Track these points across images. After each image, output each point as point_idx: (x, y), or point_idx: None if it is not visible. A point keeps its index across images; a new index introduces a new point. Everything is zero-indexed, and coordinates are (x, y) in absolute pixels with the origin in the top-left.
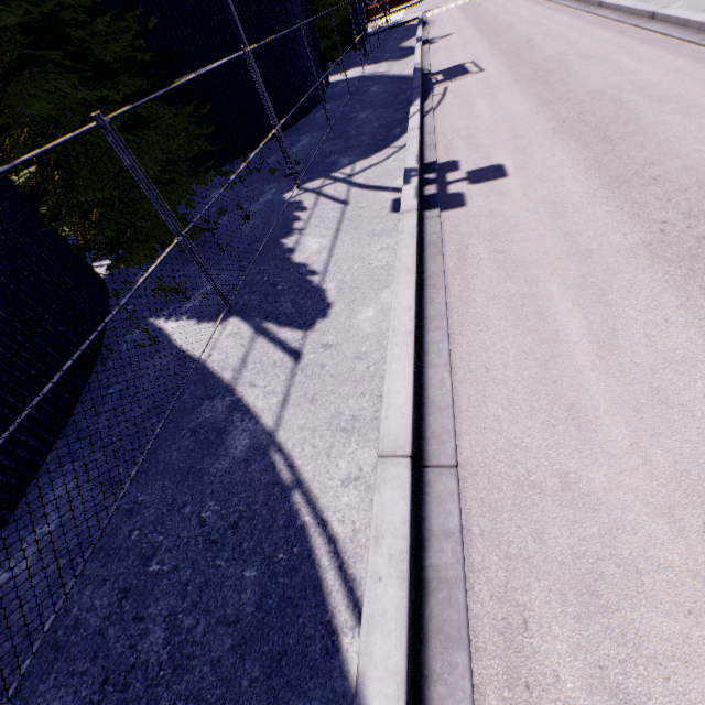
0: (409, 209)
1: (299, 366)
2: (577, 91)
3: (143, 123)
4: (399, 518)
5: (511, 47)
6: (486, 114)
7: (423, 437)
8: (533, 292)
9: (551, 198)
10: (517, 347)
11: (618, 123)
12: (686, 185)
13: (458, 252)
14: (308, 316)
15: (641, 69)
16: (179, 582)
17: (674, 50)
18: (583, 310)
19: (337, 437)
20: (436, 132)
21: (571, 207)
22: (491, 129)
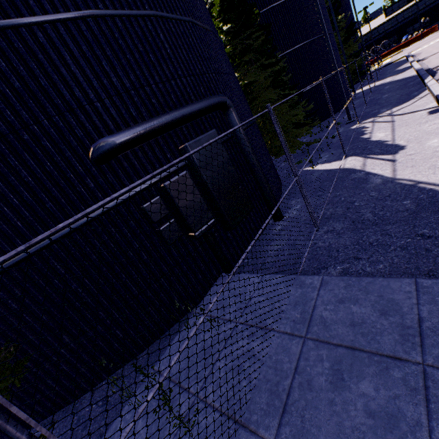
0: None
1: (395, 162)
2: None
3: (290, 107)
4: None
5: None
6: None
7: None
8: None
9: None
10: None
11: None
12: None
13: None
14: (392, 151)
15: None
16: (370, 206)
17: None
18: None
19: (436, 170)
20: None
21: None
22: None
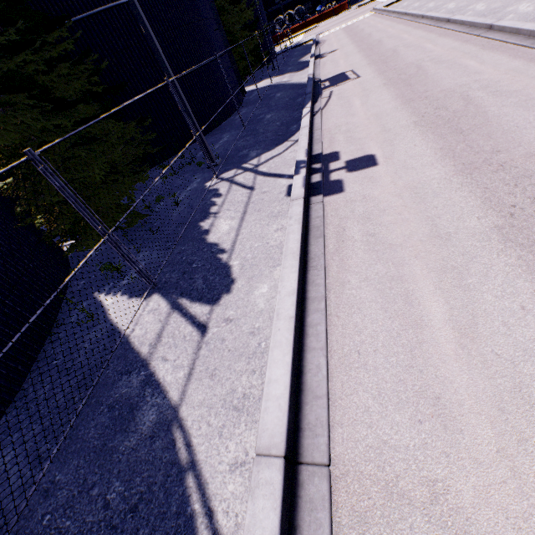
0: (297, 197)
1: (204, 339)
2: (433, 91)
3: (95, 139)
4: (268, 534)
5: (381, 58)
6: (361, 111)
7: (299, 429)
8: (400, 274)
9: (413, 184)
10: (385, 331)
11: (467, 116)
12: (530, 171)
13: (337, 234)
14: (216, 291)
15: (484, 70)
16: None
17: (510, 53)
18: (444, 294)
19: (229, 416)
20: (323, 128)
21: (430, 192)
22: (365, 124)
